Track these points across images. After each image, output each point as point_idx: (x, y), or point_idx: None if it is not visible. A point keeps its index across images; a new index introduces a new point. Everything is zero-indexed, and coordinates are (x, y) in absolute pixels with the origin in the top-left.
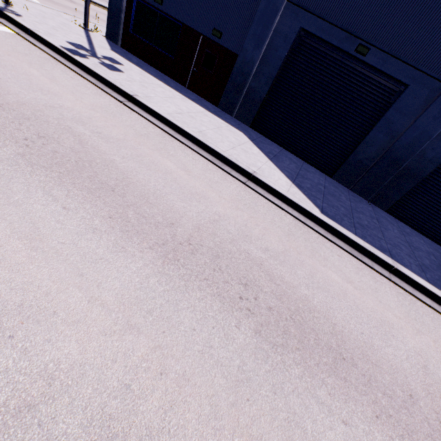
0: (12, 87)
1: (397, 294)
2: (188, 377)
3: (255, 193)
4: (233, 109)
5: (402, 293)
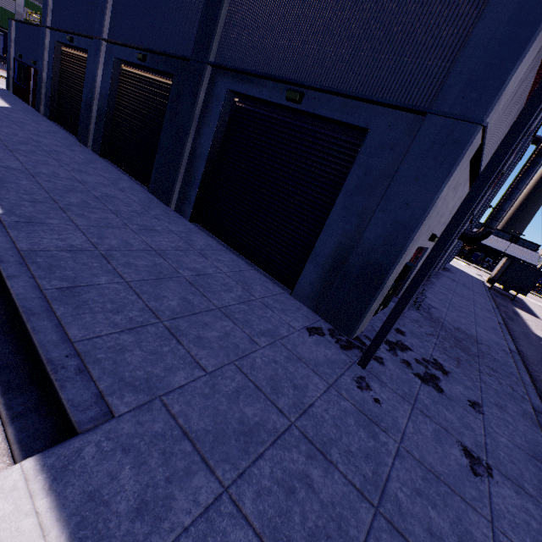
0: None
1: None
2: None
3: None
4: (40, 108)
5: None
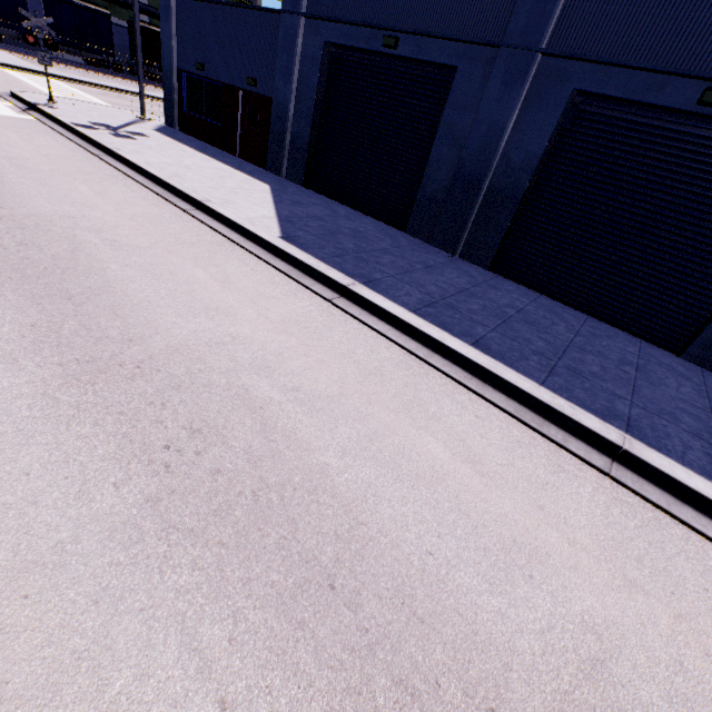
0: None
1: (318, 311)
2: None
3: (191, 219)
4: (280, 167)
5: (335, 313)
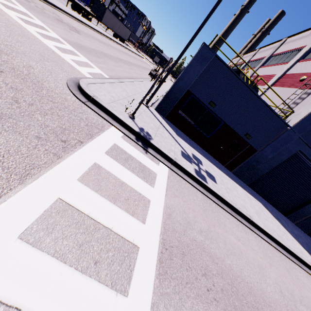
0: (268, 290)
1: None
2: None
3: None
4: (243, 176)
5: None
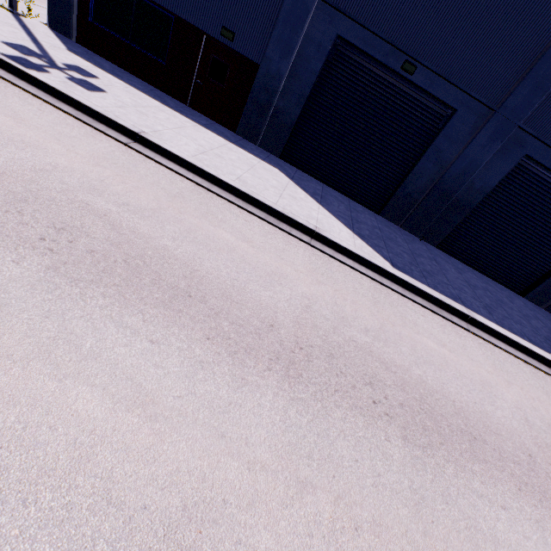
0: None
1: (480, 346)
2: (379, 522)
3: (324, 256)
4: (258, 136)
5: (482, 343)
